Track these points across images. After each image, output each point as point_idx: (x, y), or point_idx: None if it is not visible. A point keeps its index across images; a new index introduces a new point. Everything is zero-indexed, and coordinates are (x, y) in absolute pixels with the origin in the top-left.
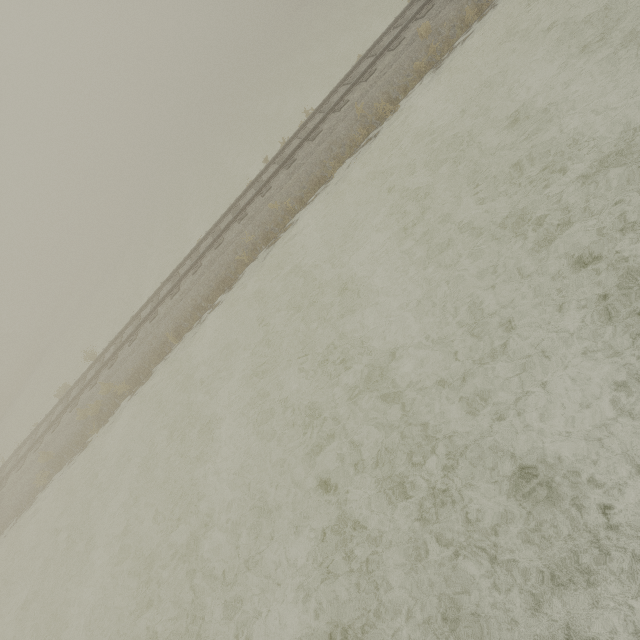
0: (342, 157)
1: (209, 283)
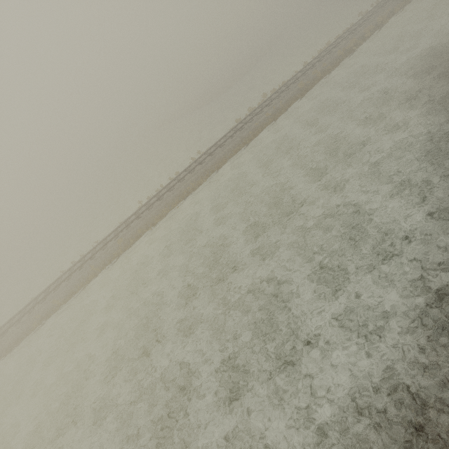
0: (83, 284)
1: (18, 334)
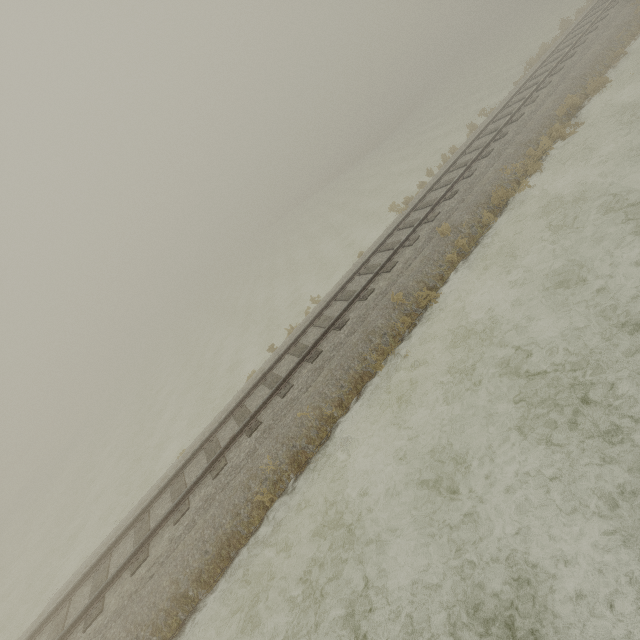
0: (386, 348)
1: (203, 546)
